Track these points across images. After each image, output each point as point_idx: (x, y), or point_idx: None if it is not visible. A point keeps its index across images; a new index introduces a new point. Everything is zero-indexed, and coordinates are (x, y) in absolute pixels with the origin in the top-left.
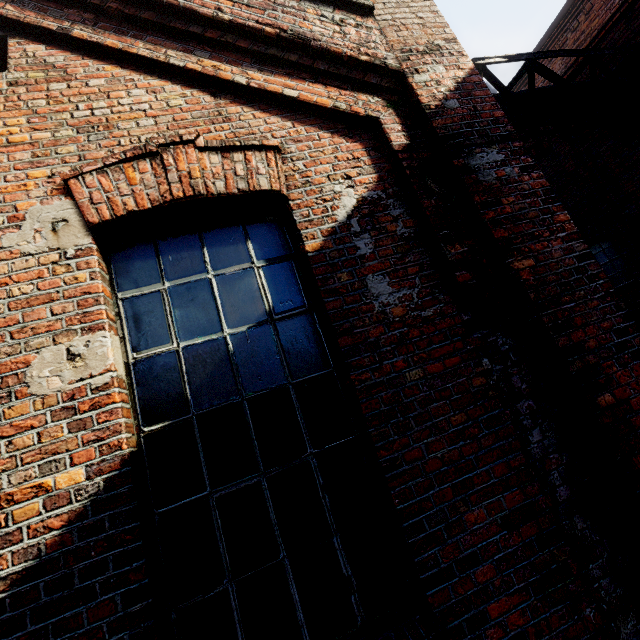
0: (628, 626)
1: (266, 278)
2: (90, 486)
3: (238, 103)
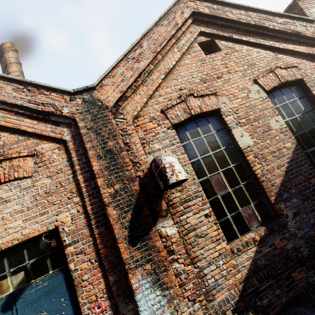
0: None
1: (300, 102)
2: (293, 146)
3: (280, 54)
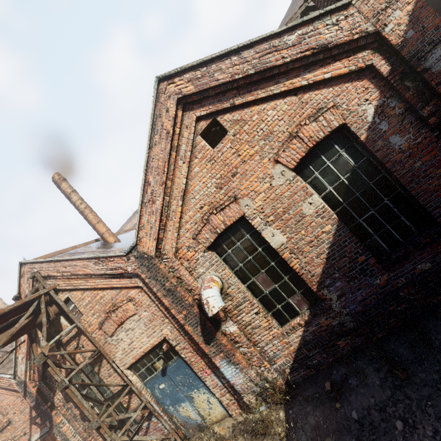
0: None
1: (348, 155)
2: (333, 228)
3: (306, 92)
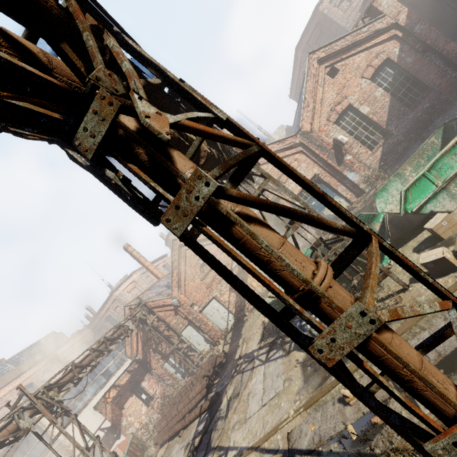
0: (453, 75)
1: (390, 70)
2: (389, 99)
3: (371, 49)
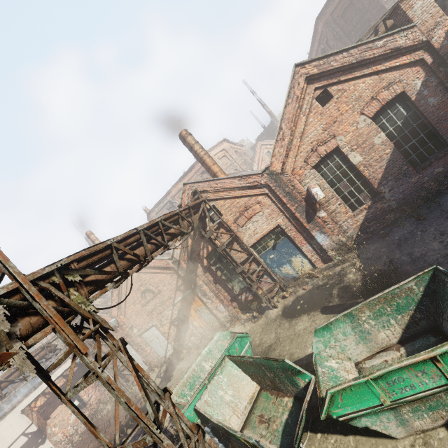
0: None
1: (403, 109)
2: (391, 151)
3: (383, 73)
